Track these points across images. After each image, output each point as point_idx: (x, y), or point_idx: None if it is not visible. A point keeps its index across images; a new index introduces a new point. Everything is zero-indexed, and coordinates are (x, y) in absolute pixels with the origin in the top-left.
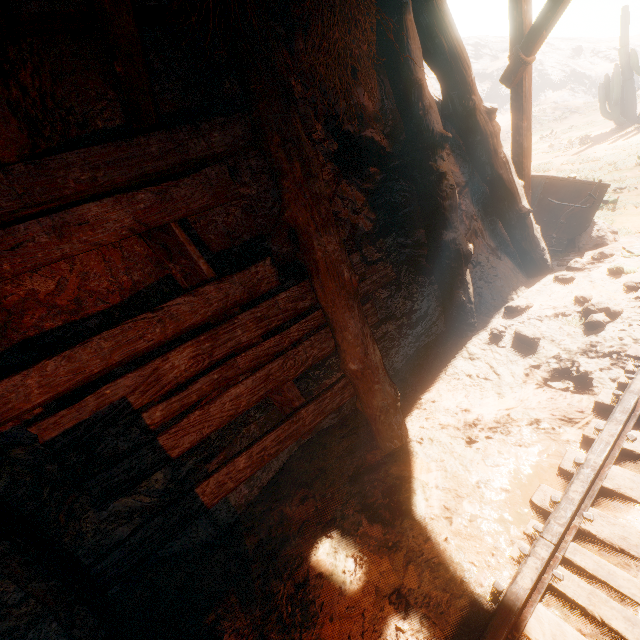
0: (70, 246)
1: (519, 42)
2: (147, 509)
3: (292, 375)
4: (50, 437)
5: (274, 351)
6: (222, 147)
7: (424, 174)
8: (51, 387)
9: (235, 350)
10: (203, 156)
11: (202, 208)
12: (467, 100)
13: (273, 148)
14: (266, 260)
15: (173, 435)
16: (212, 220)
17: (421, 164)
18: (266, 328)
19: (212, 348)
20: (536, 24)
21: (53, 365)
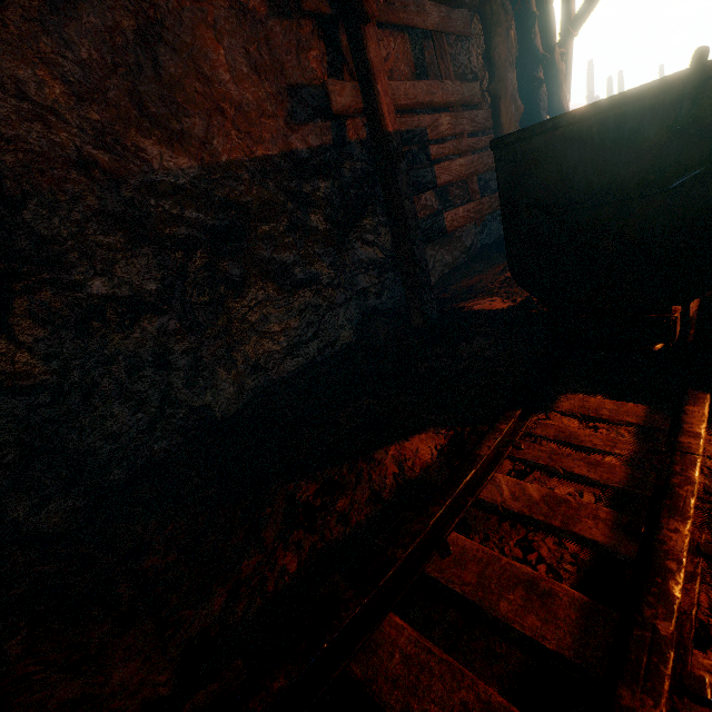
0: (419, 20)
1: (567, 23)
2: (378, 264)
3: (481, 170)
4: (402, 130)
5: (475, 147)
6: (468, 1)
7: (530, 82)
8: (407, 98)
9: (462, 134)
10: (462, 1)
11: (459, 32)
12: (550, 42)
13: (496, 7)
14: (478, 83)
15: (438, 169)
16: (433, 62)
17: (528, 74)
18: (474, 129)
19: (455, 124)
20: (581, 9)
21: (408, 86)
